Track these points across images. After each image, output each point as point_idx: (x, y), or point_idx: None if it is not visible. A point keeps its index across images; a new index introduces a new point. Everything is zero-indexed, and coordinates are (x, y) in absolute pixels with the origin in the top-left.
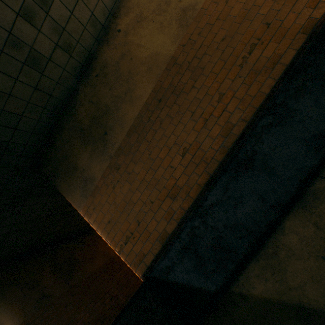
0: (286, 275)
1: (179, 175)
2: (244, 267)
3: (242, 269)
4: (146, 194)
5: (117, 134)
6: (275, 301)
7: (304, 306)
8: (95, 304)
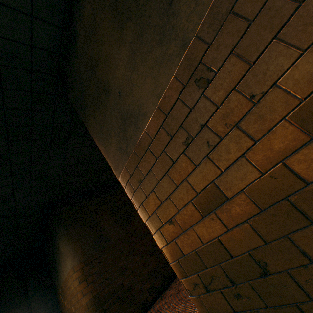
0: None
1: None
2: None
3: None
4: None
5: None
6: None
7: None
8: (150, 256)
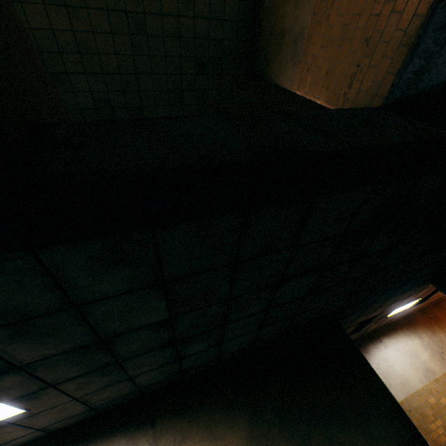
0: None
1: None
2: None
3: None
4: None
5: None
6: None
7: None
8: None
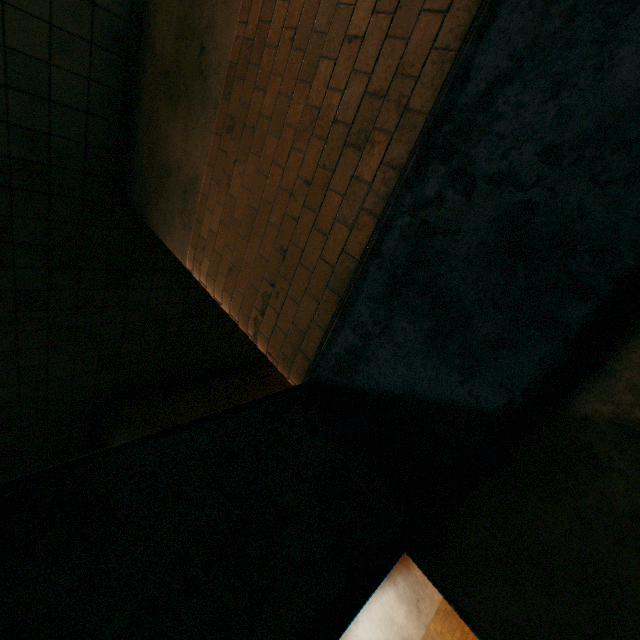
0: None
1: (373, 58)
2: None
3: (635, 327)
4: (293, 167)
5: (222, 35)
6: None
7: None
8: None
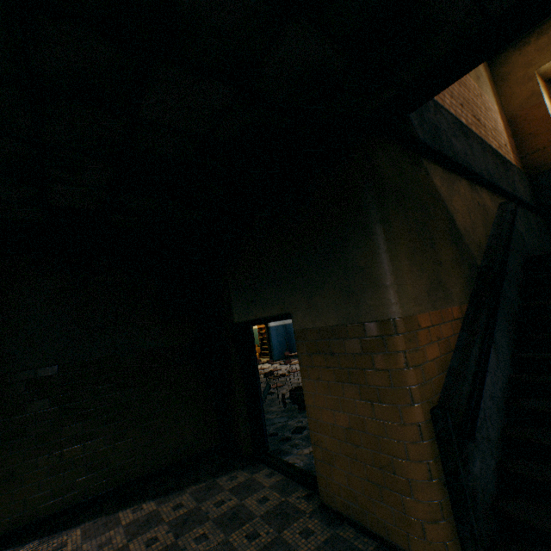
0: (453, 198)
1: None
2: (435, 164)
3: (434, 163)
4: None
5: None
6: (442, 200)
7: (454, 220)
8: None
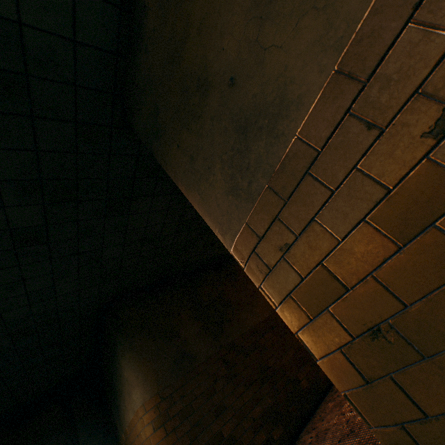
0: None
1: None
2: None
3: None
4: None
5: None
6: None
7: None
8: (260, 386)
